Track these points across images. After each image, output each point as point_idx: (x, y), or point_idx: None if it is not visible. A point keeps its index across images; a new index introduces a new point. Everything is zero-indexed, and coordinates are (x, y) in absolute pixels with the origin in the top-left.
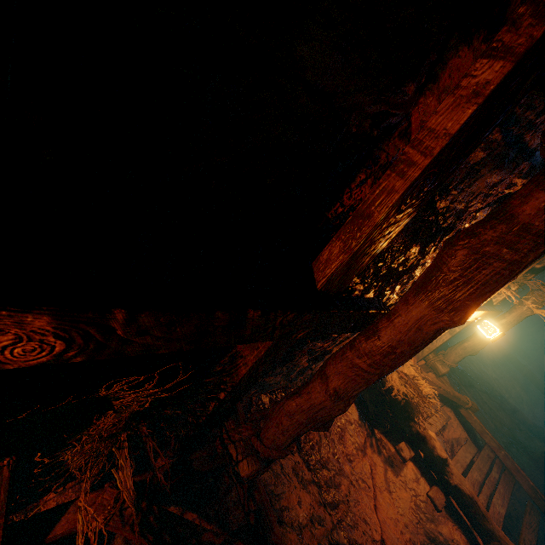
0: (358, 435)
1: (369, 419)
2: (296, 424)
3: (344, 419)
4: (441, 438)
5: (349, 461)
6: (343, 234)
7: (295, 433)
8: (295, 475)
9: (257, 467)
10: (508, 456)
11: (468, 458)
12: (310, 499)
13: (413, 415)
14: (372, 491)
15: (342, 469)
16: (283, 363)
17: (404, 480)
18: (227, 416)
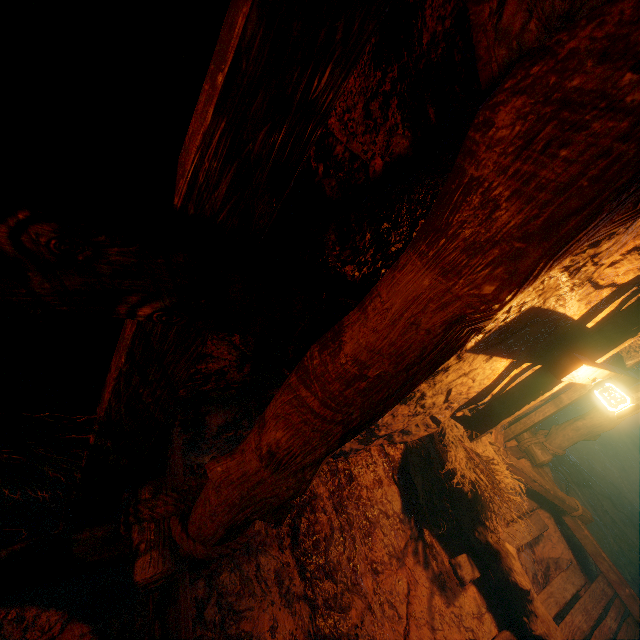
0: (397, 535)
1: (417, 513)
2: (226, 505)
3: (377, 508)
4: (530, 555)
5: (374, 573)
6: (213, 61)
7: (227, 521)
8: (277, 584)
9: (165, 570)
10: (635, 598)
11: (569, 592)
12: (293, 625)
13: (483, 517)
14: (403, 624)
15: (359, 584)
16: (260, 408)
17: (459, 614)
18: (145, 479)
